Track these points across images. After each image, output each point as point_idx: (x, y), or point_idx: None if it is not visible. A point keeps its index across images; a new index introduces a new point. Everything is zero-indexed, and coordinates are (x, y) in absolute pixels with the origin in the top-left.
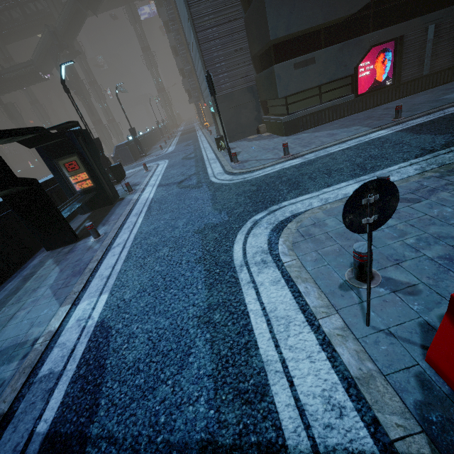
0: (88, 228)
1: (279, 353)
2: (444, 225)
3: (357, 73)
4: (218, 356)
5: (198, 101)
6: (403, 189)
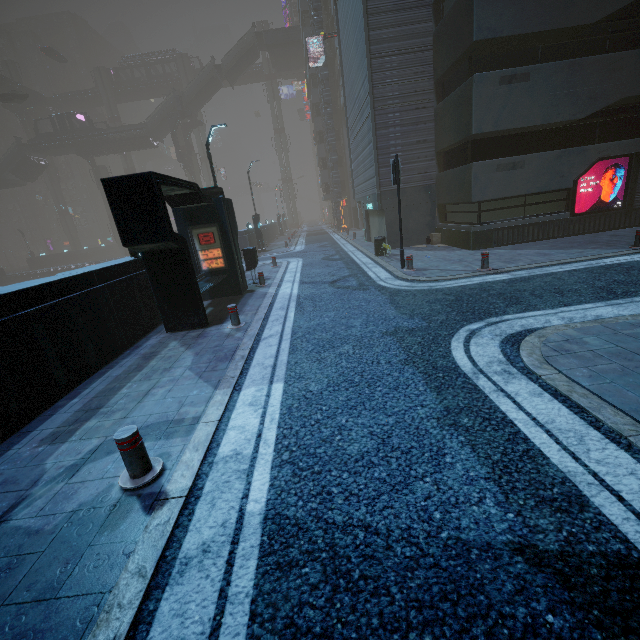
0: (230, 311)
1: (584, 466)
2: None
3: (577, 187)
4: (489, 460)
5: (339, 198)
6: None
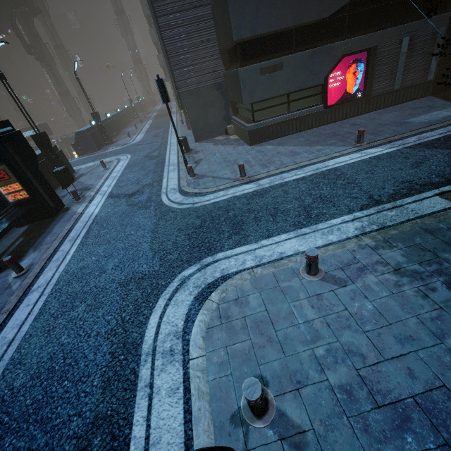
0: (6, 263)
1: None
2: (358, 331)
3: (327, 83)
4: None
5: None
6: (336, 260)
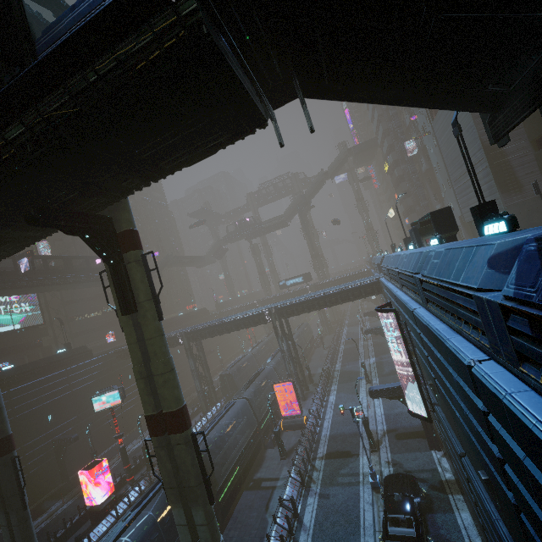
0: None
1: None
2: None
3: None
4: None
5: None
6: None
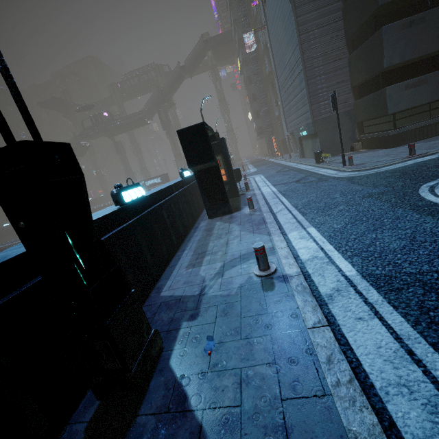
0: (248, 200)
1: None
2: None
3: None
4: None
5: (271, 135)
6: None
